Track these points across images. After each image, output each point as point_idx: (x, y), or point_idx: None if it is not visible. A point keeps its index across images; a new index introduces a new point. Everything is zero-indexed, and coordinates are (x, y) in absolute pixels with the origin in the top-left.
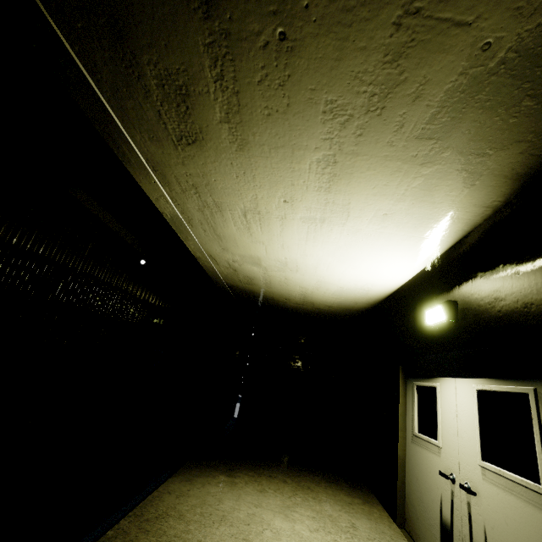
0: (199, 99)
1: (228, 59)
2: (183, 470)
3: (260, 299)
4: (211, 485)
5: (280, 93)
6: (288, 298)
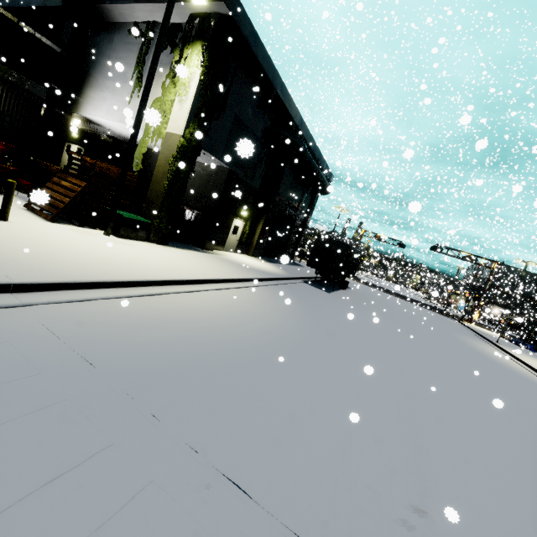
0: None
1: None
2: None
3: None
4: None
5: None
6: None
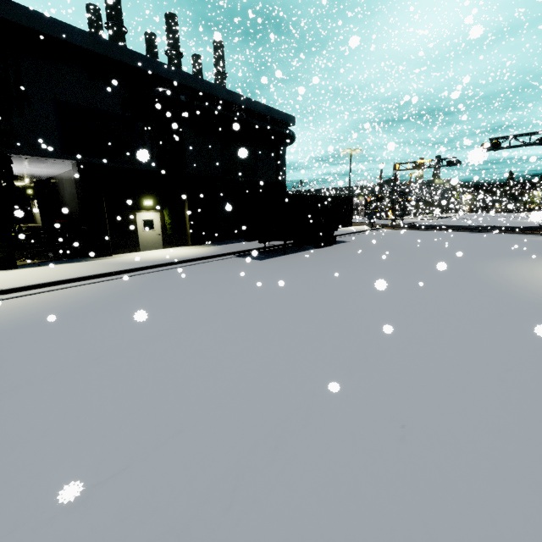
0: None
1: None
2: None
3: None
4: None
5: None
6: None
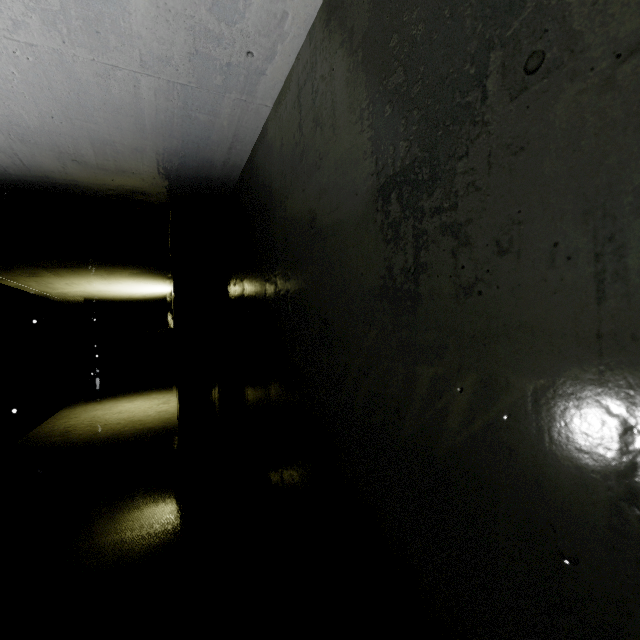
0: (41, 273)
1: (53, 271)
2: (67, 407)
3: (90, 300)
4: (87, 406)
5: (75, 273)
6: (112, 298)
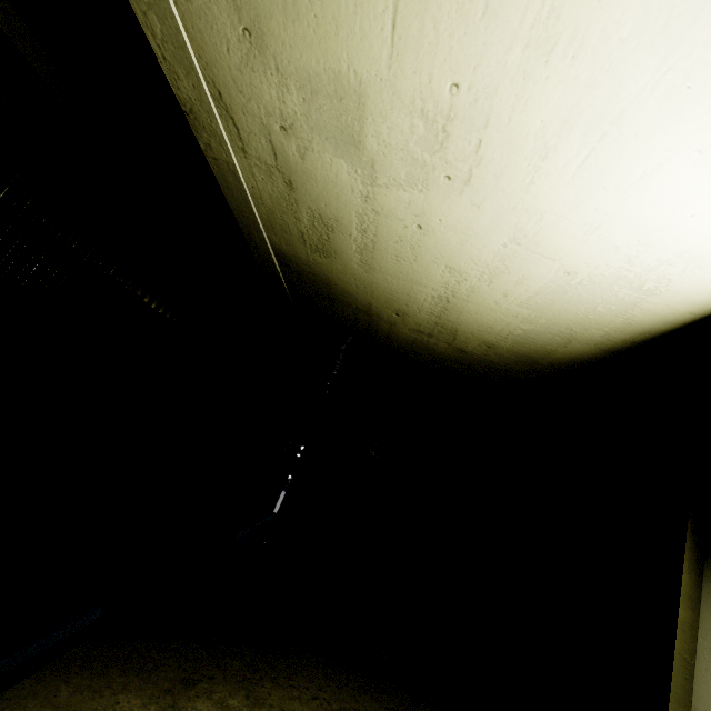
0: None
1: None
2: (34, 682)
3: (342, 310)
4: None
5: None
6: (403, 311)
